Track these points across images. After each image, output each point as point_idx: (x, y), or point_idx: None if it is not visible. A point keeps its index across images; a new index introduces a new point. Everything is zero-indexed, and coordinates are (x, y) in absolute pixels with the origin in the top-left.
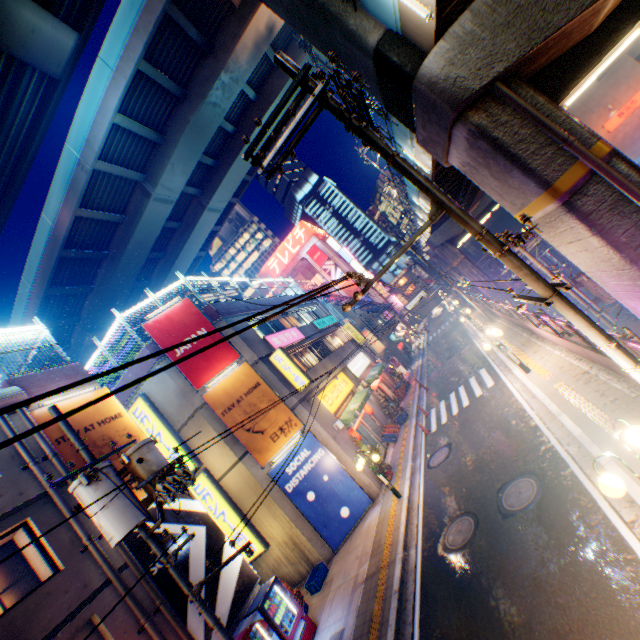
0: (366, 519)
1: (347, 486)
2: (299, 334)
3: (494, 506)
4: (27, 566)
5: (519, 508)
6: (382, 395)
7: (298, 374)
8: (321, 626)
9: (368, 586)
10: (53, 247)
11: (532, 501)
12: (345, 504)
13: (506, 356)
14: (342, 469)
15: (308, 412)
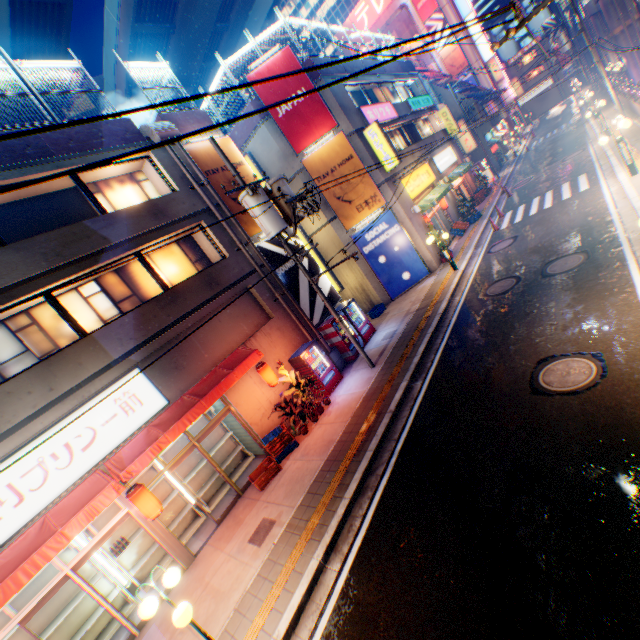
0: (421, 284)
1: (412, 259)
2: (392, 113)
3: (538, 273)
4: (204, 253)
5: (559, 273)
6: (460, 195)
7: (388, 154)
8: (379, 331)
9: (417, 313)
10: None
11: (573, 268)
12: (407, 271)
13: (618, 161)
14: (411, 246)
15: (391, 193)
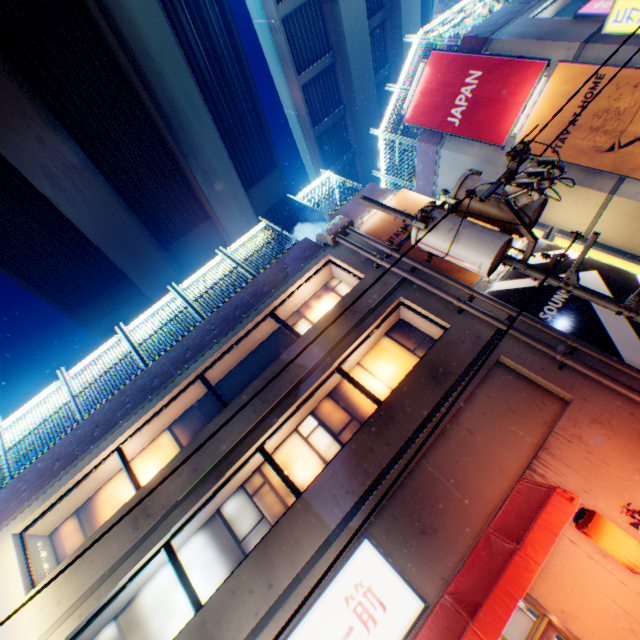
0: None
1: None
2: None
3: None
4: (420, 334)
5: None
6: None
7: None
8: None
9: None
10: (307, 135)
11: None
12: None
13: None
14: None
15: None
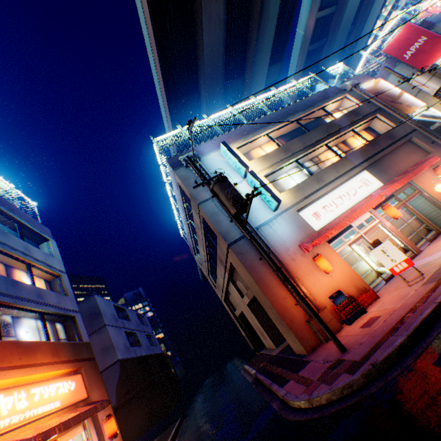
0: None
1: None
2: None
3: None
4: (376, 133)
5: None
6: None
7: None
8: None
9: None
10: (303, 48)
11: None
12: None
13: None
14: None
15: None
